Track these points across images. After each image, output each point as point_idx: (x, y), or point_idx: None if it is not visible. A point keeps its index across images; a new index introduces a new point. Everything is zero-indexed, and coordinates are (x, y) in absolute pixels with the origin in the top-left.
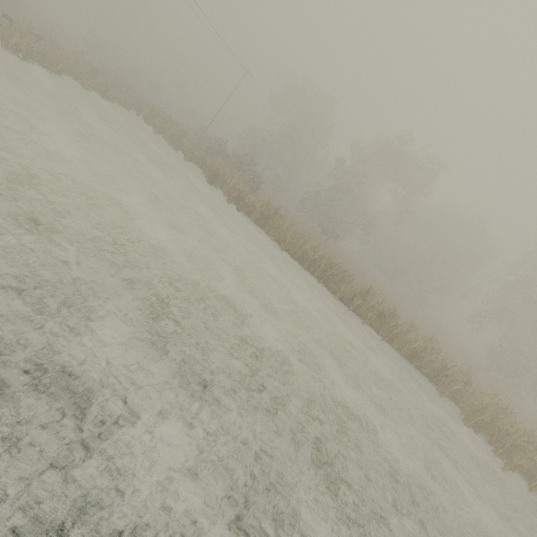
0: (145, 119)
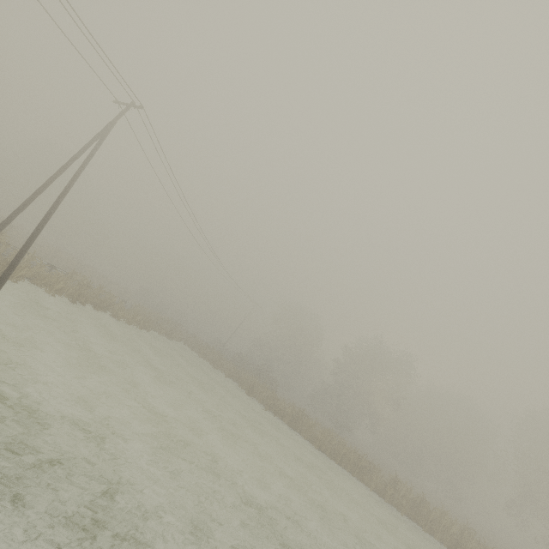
0: (191, 347)
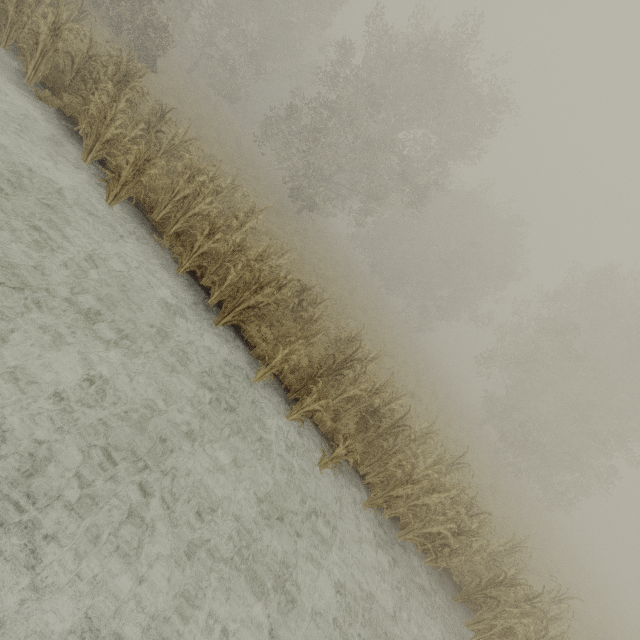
0: None
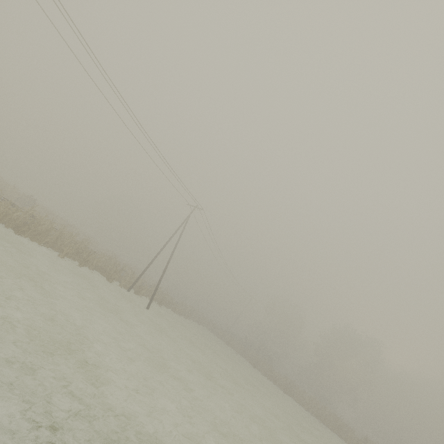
0: (212, 330)
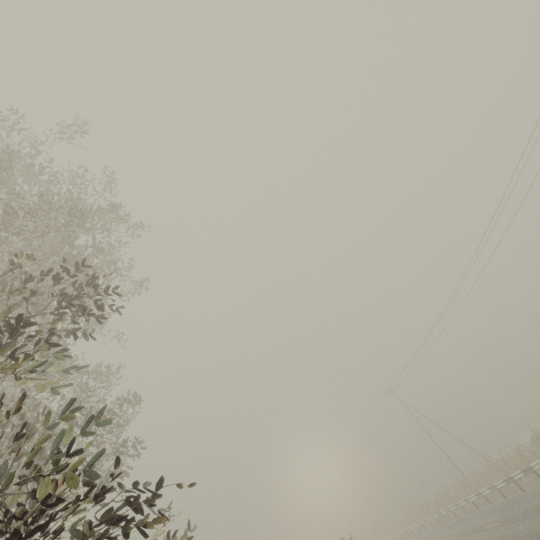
0: None
